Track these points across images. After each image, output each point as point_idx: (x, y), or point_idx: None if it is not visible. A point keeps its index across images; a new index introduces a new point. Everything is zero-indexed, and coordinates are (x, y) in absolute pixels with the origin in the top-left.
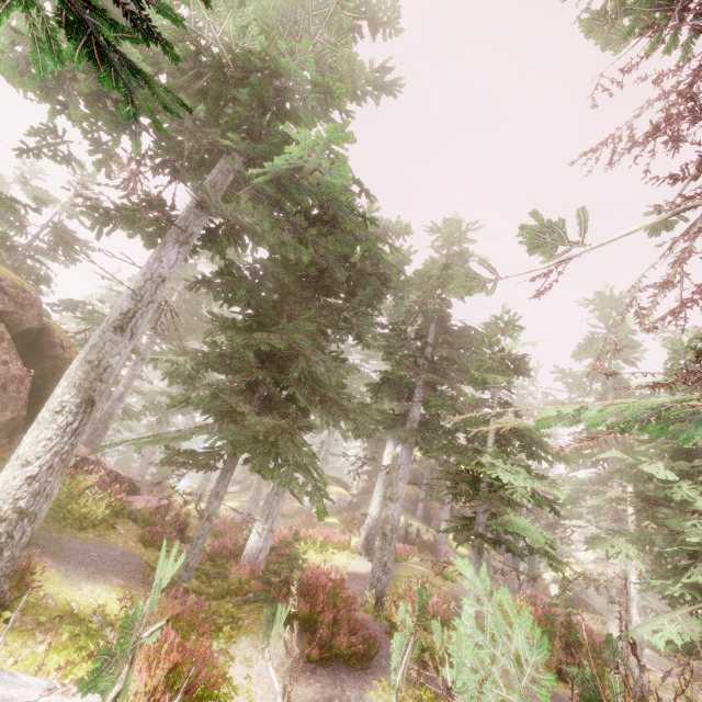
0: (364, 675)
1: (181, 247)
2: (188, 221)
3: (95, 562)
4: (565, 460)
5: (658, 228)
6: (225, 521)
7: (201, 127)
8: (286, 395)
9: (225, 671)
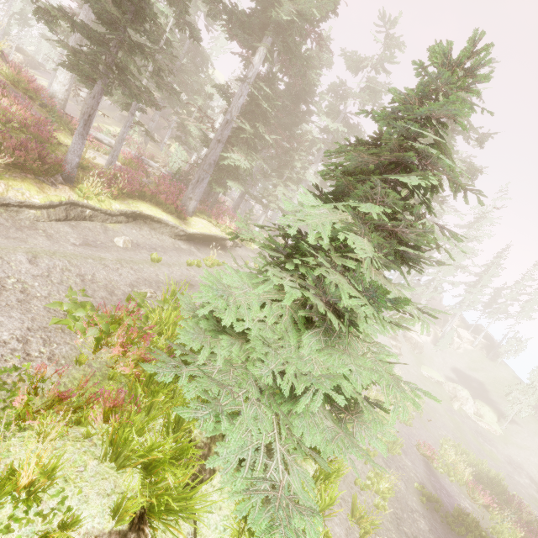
0: None
1: None
2: None
3: None
4: None
5: None
6: None
7: None
8: None
9: None
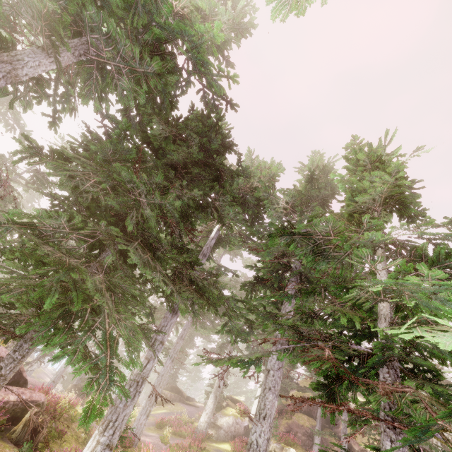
0: None
1: (0, 63)
2: (21, 52)
3: None
4: None
5: None
6: None
7: (76, 21)
8: None
9: None
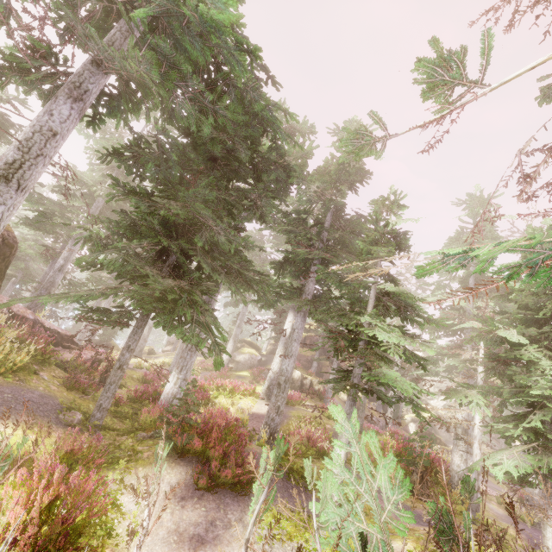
0: (247, 499)
1: (74, 103)
2: (82, 76)
3: (8, 402)
4: (435, 323)
5: (550, 94)
6: (154, 372)
7: None
8: (196, 266)
9: (116, 499)
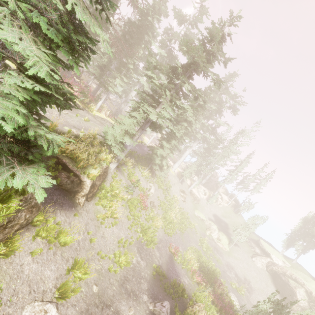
0: None
1: None
2: None
3: None
4: None
5: None
6: None
7: None
8: None
9: None
